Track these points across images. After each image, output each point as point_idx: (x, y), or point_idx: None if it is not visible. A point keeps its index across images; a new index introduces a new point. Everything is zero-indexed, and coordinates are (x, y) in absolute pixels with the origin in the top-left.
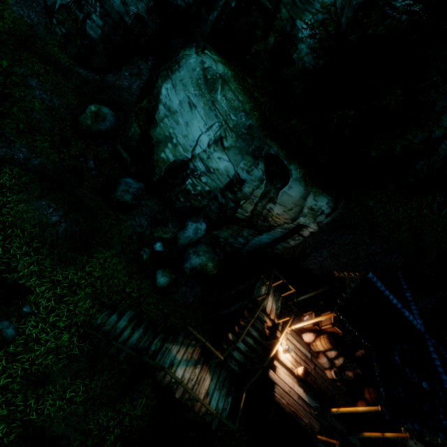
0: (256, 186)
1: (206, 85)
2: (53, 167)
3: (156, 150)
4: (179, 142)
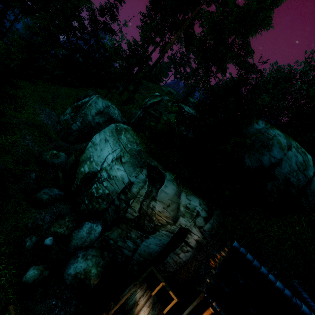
0: (141, 187)
1: (116, 132)
2: (3, 167)
3: (79, 166)
4: (94, 159)
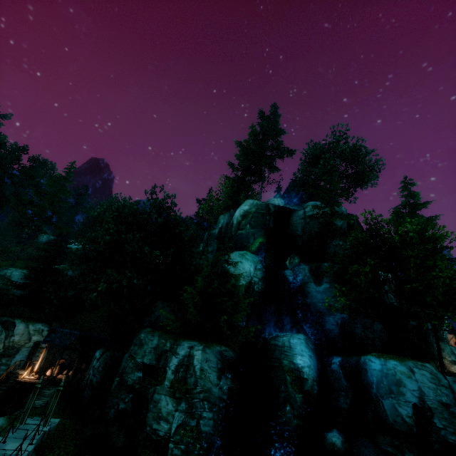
0: (0, 334)
1: None
2: None
3: None
4: None
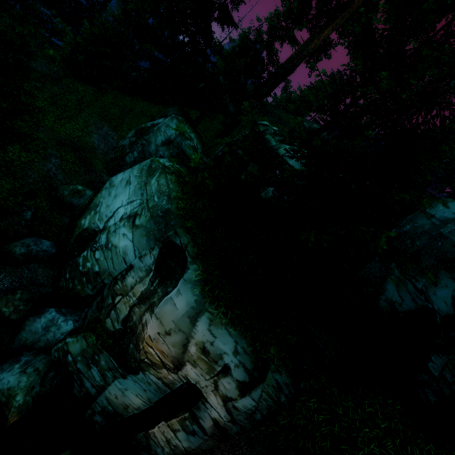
0: (141, 278)
1: (148, 171)
2: None
3: (82, 216)
4: (100, 210)
